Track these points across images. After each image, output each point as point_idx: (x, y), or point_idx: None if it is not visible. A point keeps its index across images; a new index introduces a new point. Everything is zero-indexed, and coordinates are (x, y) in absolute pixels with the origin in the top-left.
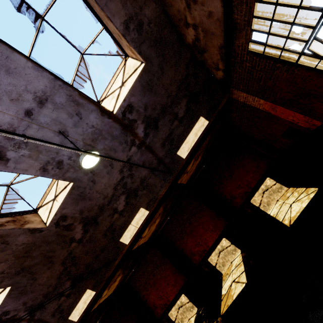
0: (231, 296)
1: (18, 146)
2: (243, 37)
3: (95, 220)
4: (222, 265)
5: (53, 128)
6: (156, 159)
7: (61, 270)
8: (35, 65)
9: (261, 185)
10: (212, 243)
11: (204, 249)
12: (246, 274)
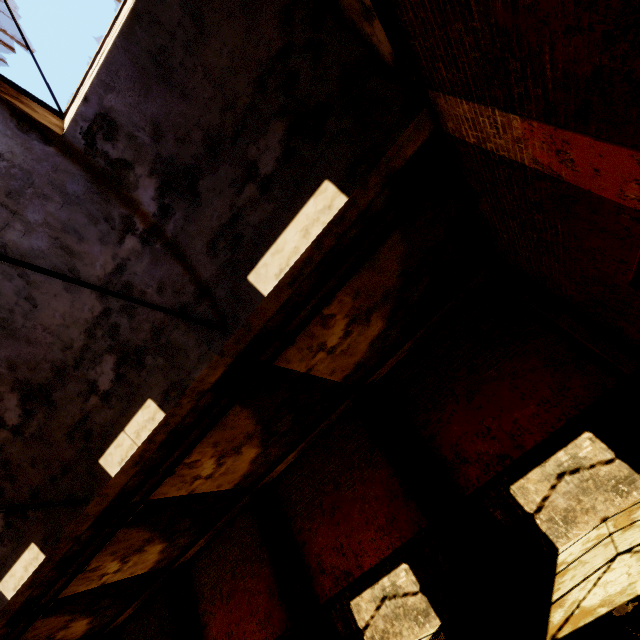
0: None
1: None
2: None
3: (48, 394)
4: (381, 639)
5: None
6: (193, 282)
7: None
8: None
9: (558, 451)
10: (372, 561)
11: (348, 569)
12: None
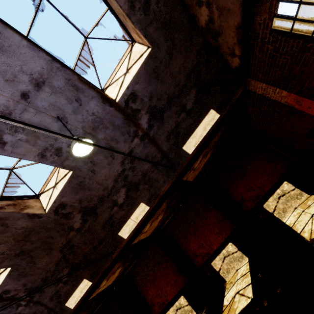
0: (233, 310)
1: (15, 129)
2: (265, 11)
3: (94, 211)
4: (227, 272)
5: (51, 114)
6: (160, 152)
7: (59, 257)
8: (31, 44)
9: (277, 190)
10: (216, 246)
11: (207, 252)
12: (252, 287)
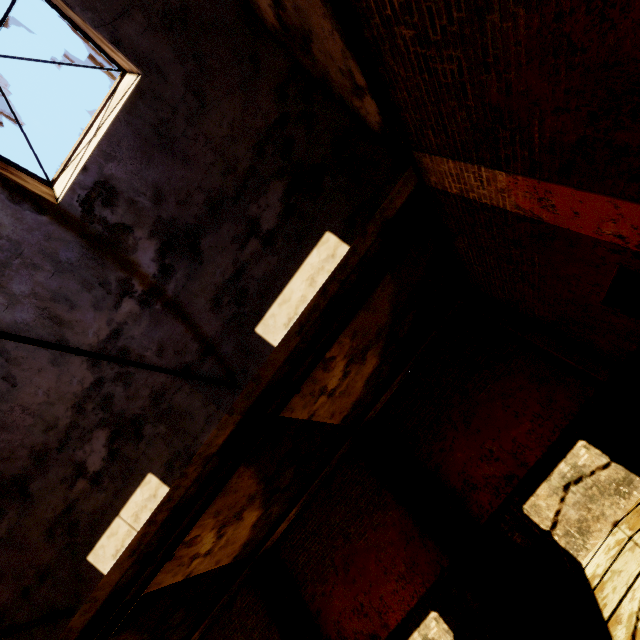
0: None
1: None
2: None
3: (23, 487)
4: None
5: None
6: (197, 340)
7: None
8: None
9: (559, 463)
10: (398, 617)
11: (373, 631)
12: None
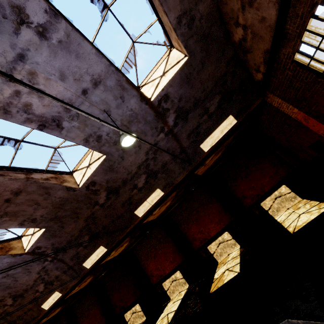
0: (222, 280)
1: (72, 118)
2: (290, 47)
3: (117, 191)
4: (220, 255)
5: (100, 107)
6: (180, 148)
7: (83, 225)
8: (97, 52)
9: (275, 191)
10: (214, 233)
11: (205, 237)
12: (240, 265)
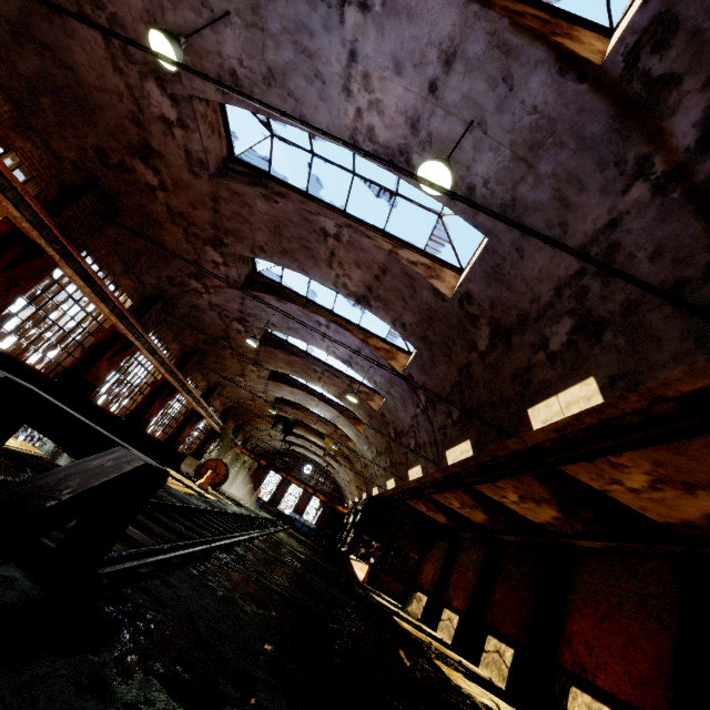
0: None
1: (423, 147)
2: None
3: (508, 336)
4: None
5: (464, 116)
6: None
7: (456, 380)
8: None
9: None
10: None
11: None
12: None
